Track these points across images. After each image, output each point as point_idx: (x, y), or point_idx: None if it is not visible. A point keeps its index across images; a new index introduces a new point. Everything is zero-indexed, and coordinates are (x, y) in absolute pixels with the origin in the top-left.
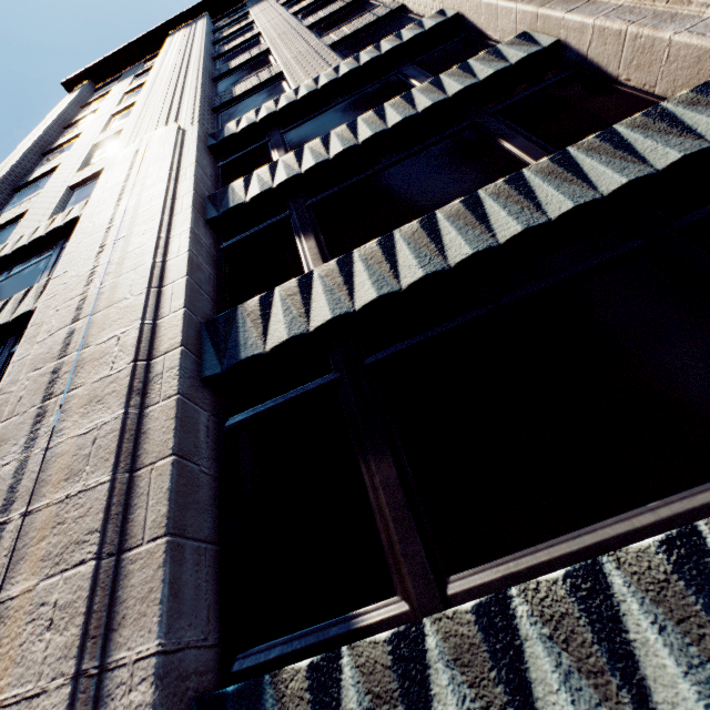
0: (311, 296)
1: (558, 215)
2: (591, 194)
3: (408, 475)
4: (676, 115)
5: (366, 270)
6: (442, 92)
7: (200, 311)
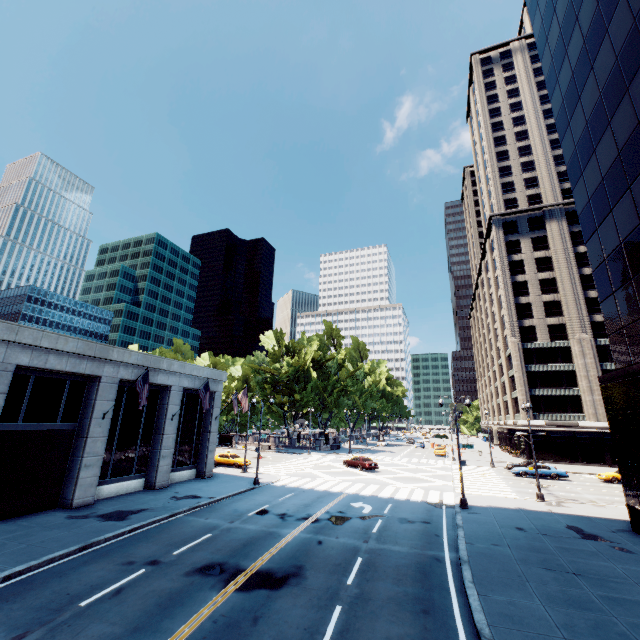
0: None
1: None
2: None
3: None
4: None
5: None
6: None
7: None
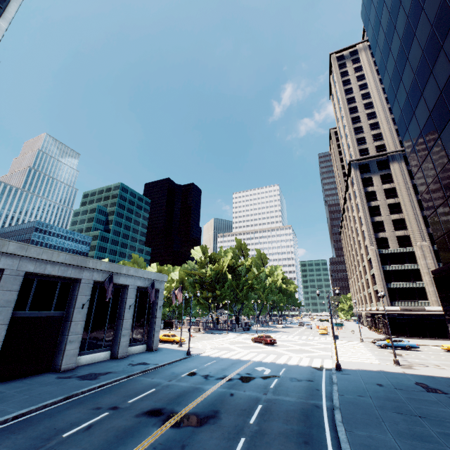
0: None
1: None
2: None
3: None
4: None
5: None
6: None
7: None
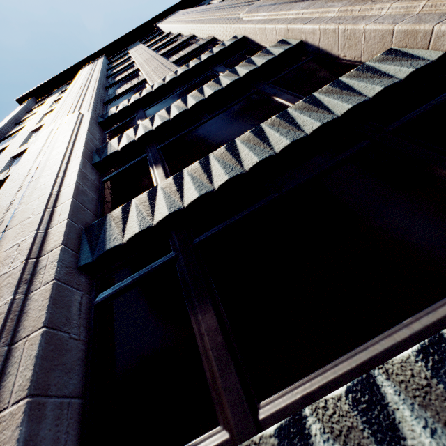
0: (155, 202)
1: (311, 131)
2: (331, 116)
3: (225, 321)
4: (375, 68)
5: (191, 180)
6: (236, 75)
7: (81, 221)
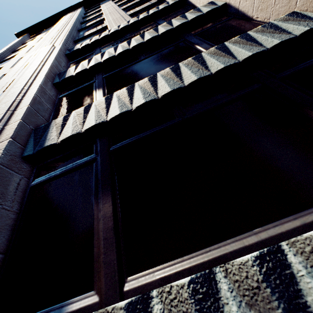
0: (88, 114)
1: (216, 71)
2: (233, 61)
3: (118, 211)
4: (278, 25)
5: (118, 101)
6: (171, 26)
7: (33, 123)
